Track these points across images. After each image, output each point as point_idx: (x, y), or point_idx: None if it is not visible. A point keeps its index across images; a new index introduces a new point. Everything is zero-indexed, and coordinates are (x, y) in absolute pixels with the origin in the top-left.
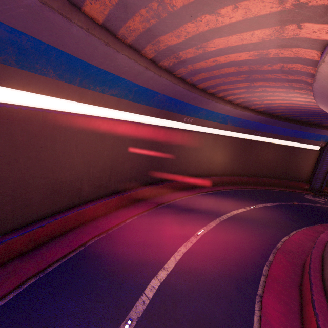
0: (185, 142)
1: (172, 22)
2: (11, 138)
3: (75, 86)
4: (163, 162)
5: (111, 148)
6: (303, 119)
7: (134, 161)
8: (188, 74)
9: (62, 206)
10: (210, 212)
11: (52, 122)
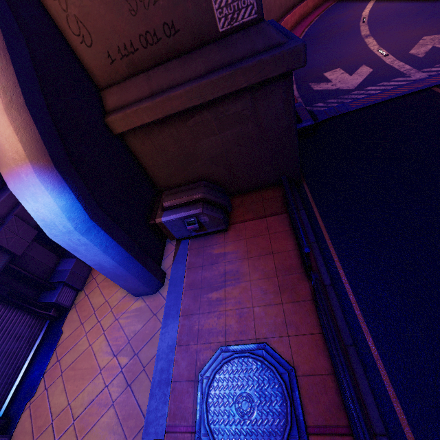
0: None
1: None
2: None
3: None
4: None
5: None
6: None
7: None
8: None
9: (278, 16)
10: None
11: None
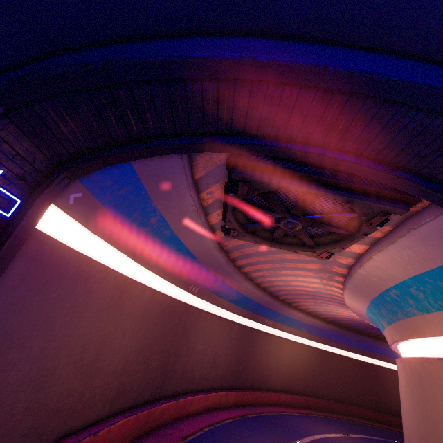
0: (266, 344)
1: (276, 275)
2: (186, 324)
3: (215, 295)
4: (248, 364)
5: (217, 340)
6: (371, 332)
7: (227, 357)
8: (275, 290)
9: (183, 388)
10: (302, 430)
11: (199, 316)
